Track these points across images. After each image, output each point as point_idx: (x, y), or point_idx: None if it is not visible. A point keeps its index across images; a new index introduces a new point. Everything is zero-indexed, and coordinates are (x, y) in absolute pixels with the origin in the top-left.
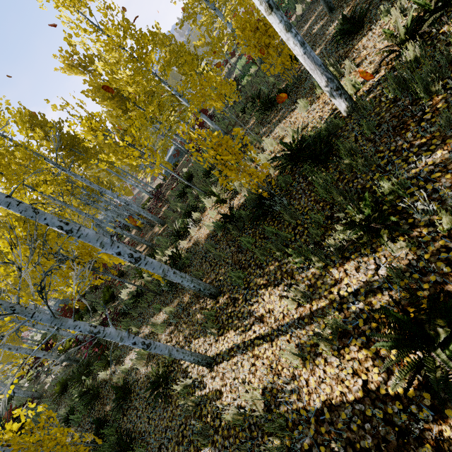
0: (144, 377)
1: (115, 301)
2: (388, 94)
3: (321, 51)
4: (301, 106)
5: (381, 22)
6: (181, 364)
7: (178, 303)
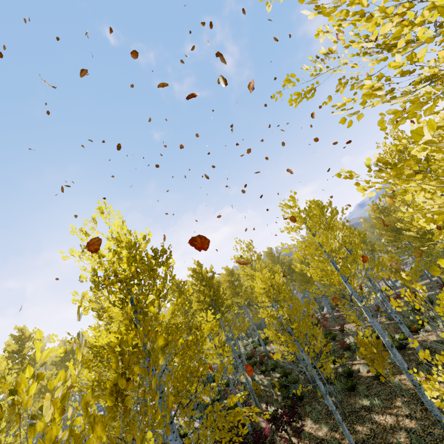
0: (364, 375)
1: (334, 341)
2: None
3: None
4: None
5: None
6: (395, 377)
7: None
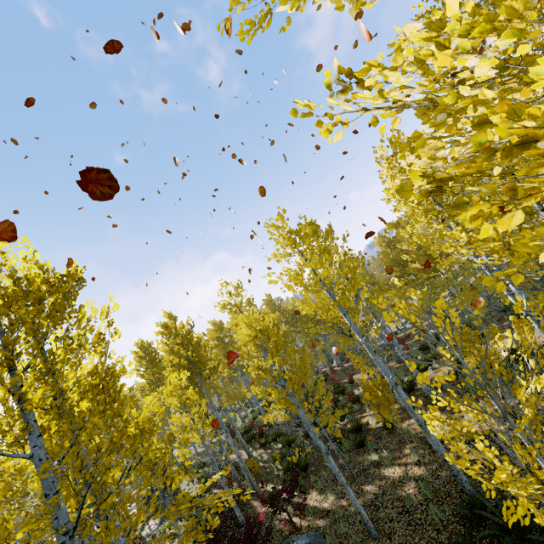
0: (373, 427)
1: (344, 395)
2: None
3: None
4: (537, 330)
5: None
6: (404, 423)
7: None
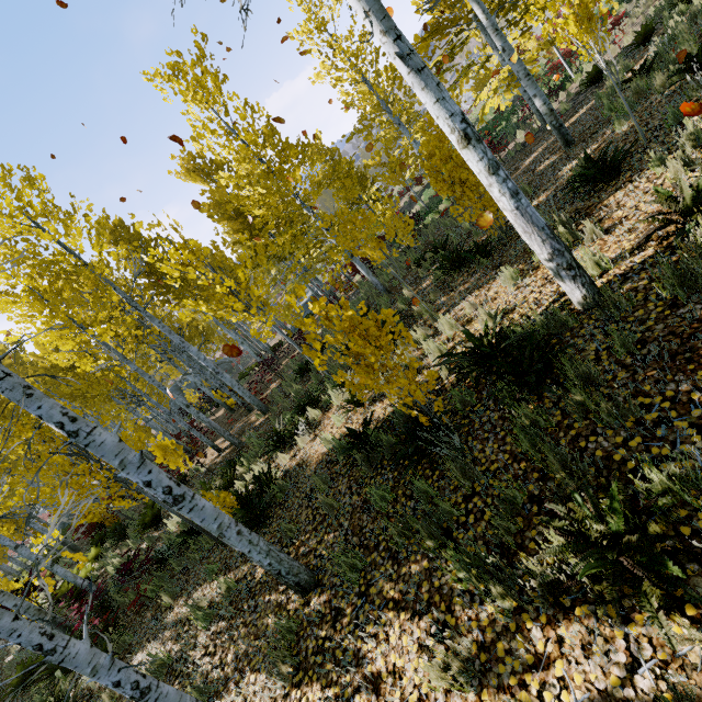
0: None
1: (159, 527)
2: (660, 289)
3: (548, 198)
4: (507, 277)
5: (648, 173)
6: None
7: (245, 574)
